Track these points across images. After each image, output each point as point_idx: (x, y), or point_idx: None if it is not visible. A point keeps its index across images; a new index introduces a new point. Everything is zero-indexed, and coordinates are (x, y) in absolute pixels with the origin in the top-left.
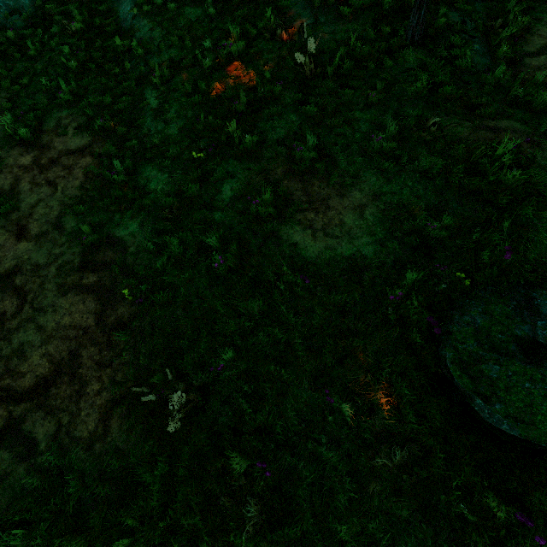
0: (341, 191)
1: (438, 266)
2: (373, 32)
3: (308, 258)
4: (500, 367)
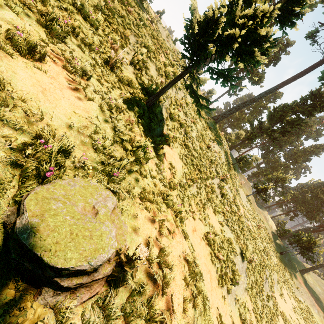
0: (75, 94)
1: (84, 153)
2: (140, 89)
3: (14, 84)
4: (63, 205)
